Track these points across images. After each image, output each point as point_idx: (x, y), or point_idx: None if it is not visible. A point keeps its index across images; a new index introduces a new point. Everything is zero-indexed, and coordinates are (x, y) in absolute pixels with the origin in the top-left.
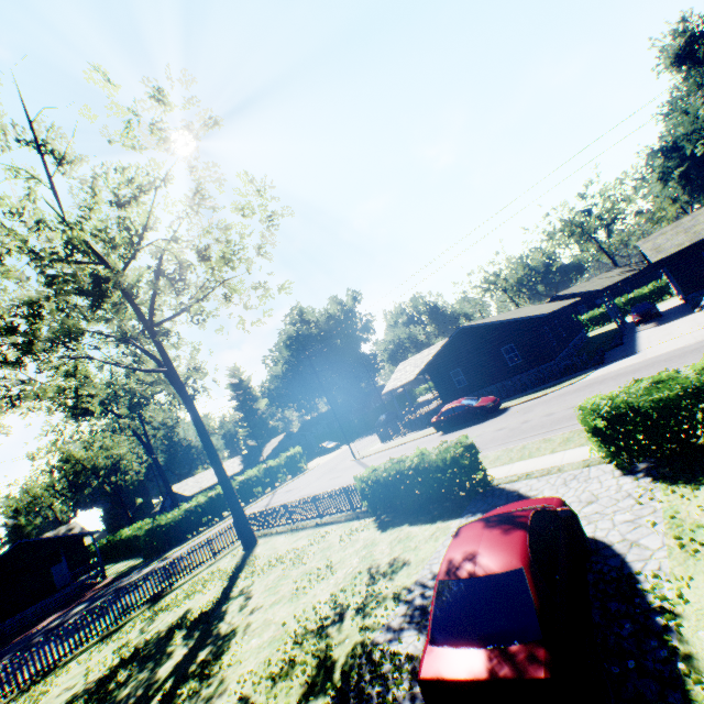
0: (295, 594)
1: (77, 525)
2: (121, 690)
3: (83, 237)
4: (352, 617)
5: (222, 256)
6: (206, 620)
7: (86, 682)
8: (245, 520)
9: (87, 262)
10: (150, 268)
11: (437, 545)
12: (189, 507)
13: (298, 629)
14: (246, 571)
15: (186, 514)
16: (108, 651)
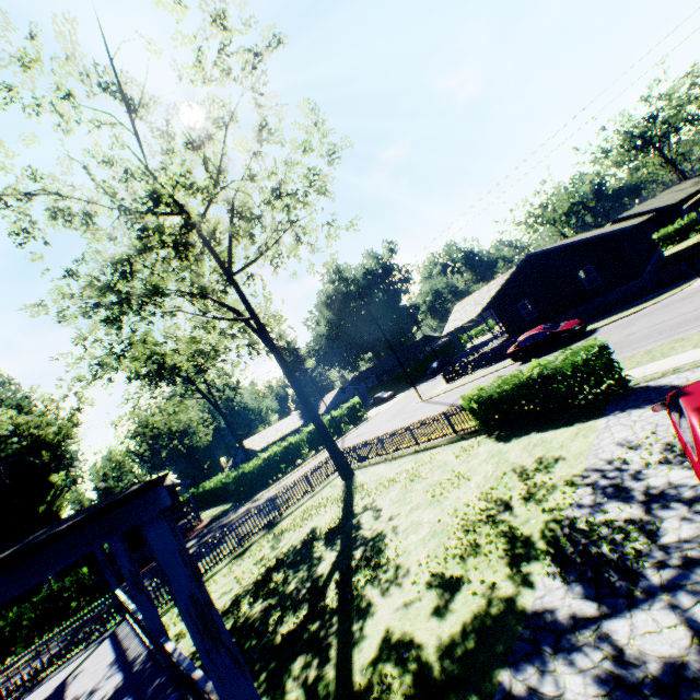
0: (433, 500)
1: (167, 479)
2: (285, 586)
3: (174, 178)
4: (524, 504)
5: (295, 193)
6: (342, 531)
7: (242, 586)
8: (340, 454)
9: (169, 213)
10: (229, 213)
11: (590, 440)
12: (267, 456)
13: (460, 522)
14: (359, 494)
15: (264, 463)
16: (248, 565)
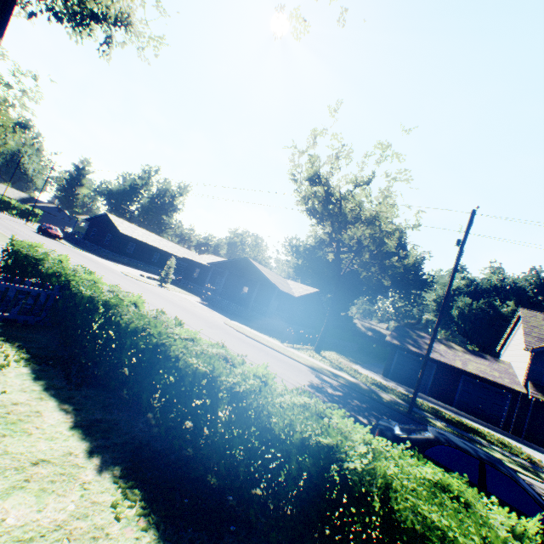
0: None
1: None
2: None
3: None
4: None
5: None
6: None
7: None
8: None
9: None
10: None
11: None
12: None
13: None
14: None
15: None
16: None
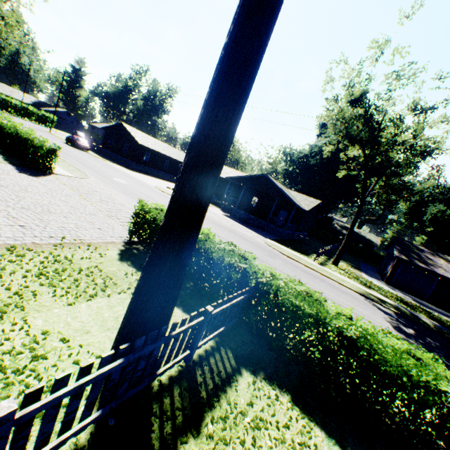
0: None
1: None
2: None
3: None
4: None
5: None
6: None
7: None
8: None
9: None
10: None
11: None
12: None
13: None
14: None
15: None
16: None
